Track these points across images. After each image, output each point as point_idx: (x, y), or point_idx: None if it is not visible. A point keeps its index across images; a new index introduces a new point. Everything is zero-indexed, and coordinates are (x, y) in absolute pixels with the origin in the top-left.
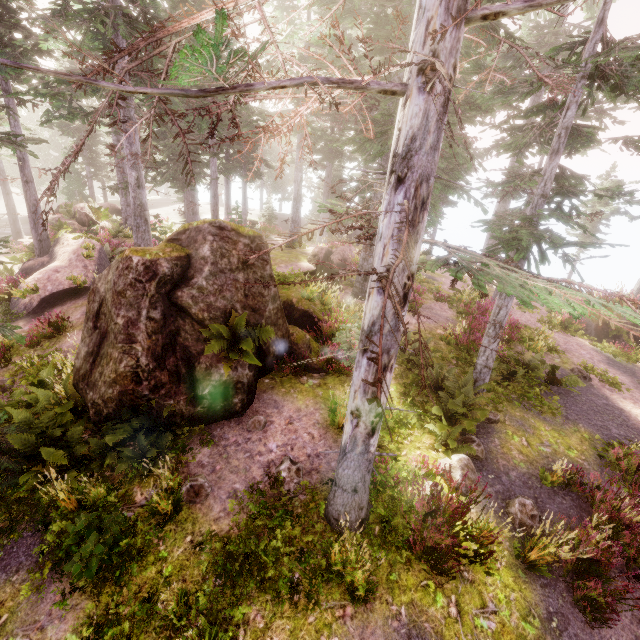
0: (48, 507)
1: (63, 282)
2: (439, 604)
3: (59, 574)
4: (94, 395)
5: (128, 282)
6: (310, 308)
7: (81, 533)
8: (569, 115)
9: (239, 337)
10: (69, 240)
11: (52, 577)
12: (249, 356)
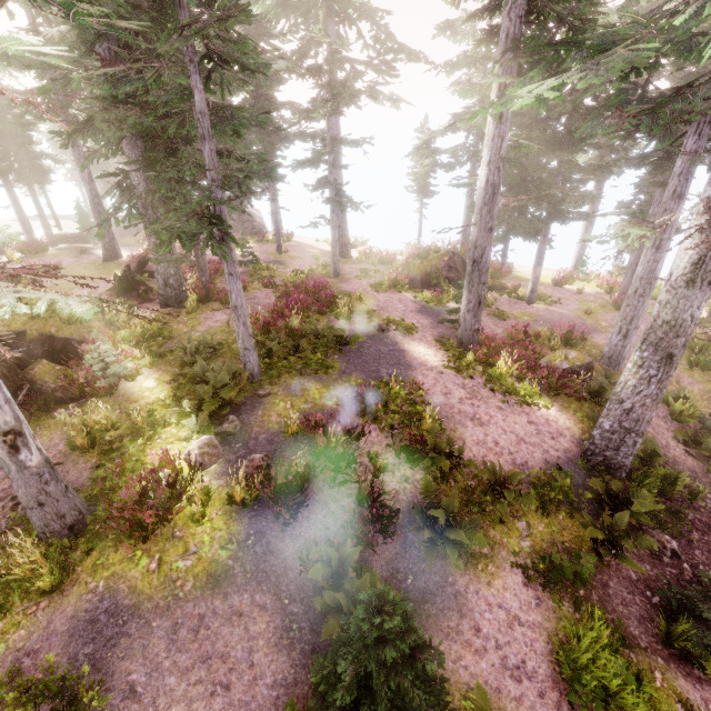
0: None
1: None
2: (141, 565)
3: None
4: None
5: None
6: (73, 334)
7: None
8: (197, 100)
9: None
10: None
11: None
12: None
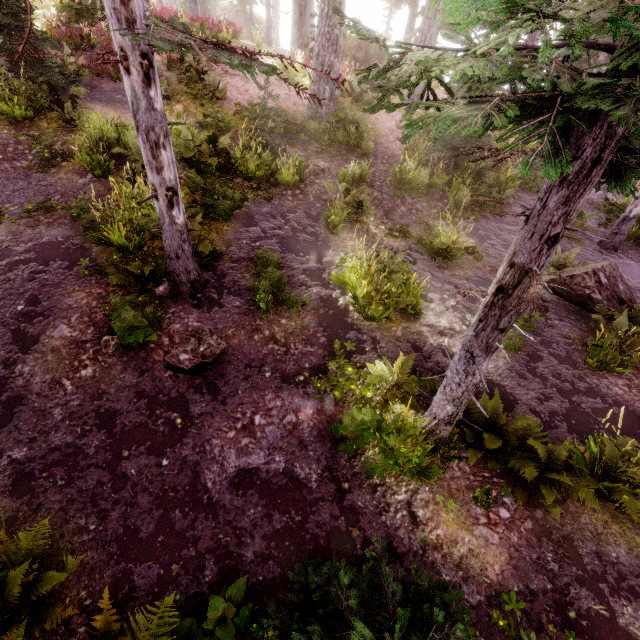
0: None
1: None
2: None
3: None
4: None
5: None
6: None
7: None
8: None
9: None
10: None
11: None
12: None
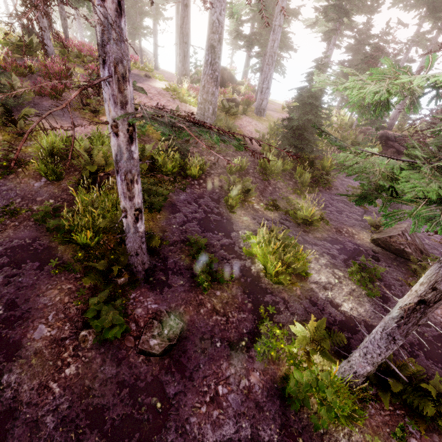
0: None
1: None
2: None
3: None
4: None
5: None
6: None
7: None
8: None
9: None
10: None
11: None
12: None
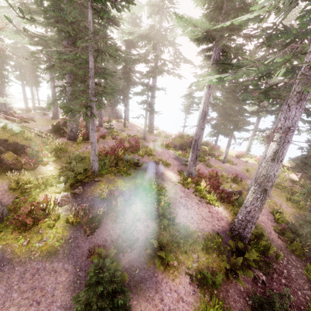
0: None
1: None
2: (20, 242)
3: None
4: None
5: None
6: (26, 144)
7: None
8: (90, 64)
9: None
10: None
11: None
12: None
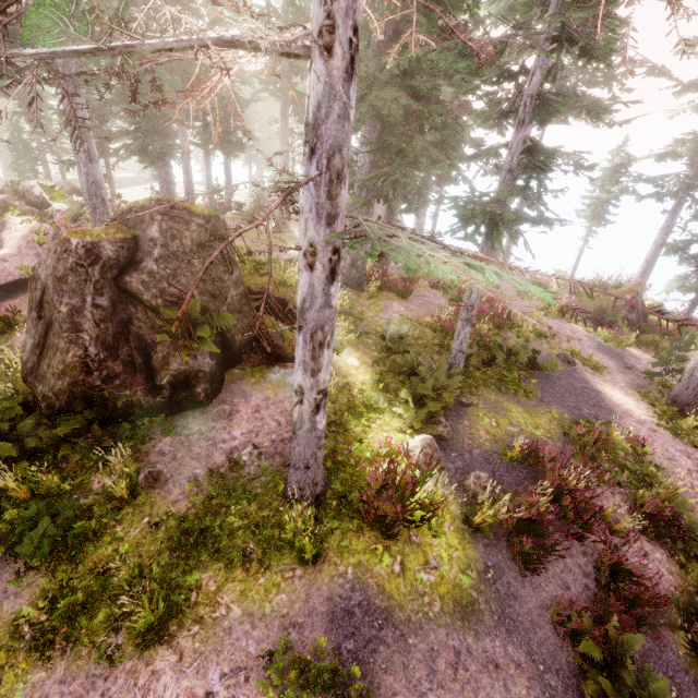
0: (0, 499)
1: (12, 272)
2: (385, 563)
3: (13, 556)
4: (44, 388)
5: (68, 267)
6: (287, 296)
7: (34, 519)
8: (534, 82)
9: (196, 324)
10: (17, 224)
11: (6, 559)
12: (207, 343)
